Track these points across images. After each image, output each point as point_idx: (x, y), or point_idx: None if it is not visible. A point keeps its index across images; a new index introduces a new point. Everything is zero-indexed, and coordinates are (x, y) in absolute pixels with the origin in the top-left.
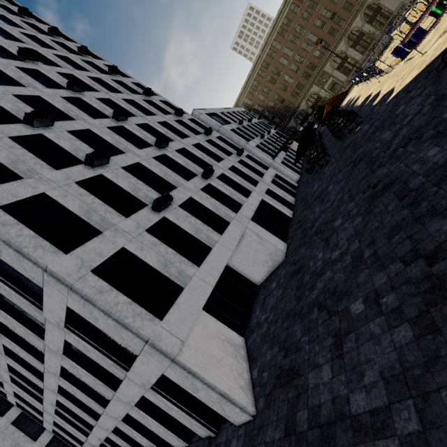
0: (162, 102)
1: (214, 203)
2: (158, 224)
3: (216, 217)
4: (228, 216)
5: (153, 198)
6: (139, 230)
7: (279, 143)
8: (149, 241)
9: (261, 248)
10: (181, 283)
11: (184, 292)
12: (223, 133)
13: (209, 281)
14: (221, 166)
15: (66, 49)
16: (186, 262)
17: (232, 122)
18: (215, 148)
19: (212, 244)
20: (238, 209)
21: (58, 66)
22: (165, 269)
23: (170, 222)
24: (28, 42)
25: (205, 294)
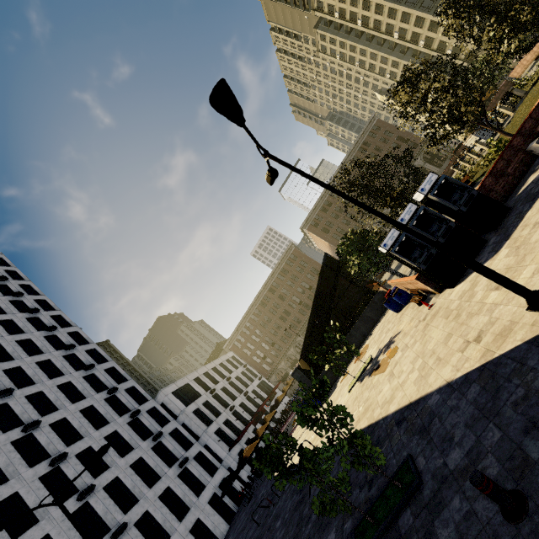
0: (129, 388)
1: None
2: None
3: None
4: None
5: None
6: None
7: (253, 408)
8: None
9: None
10: None
11: None
12: (184, 417)
13: None
14: (151, 495)
15: (56, 339)
16: None
17: (202, 393)
18: (158, 458)
19: None
20: None
21: (33, 381)
22: None
23: None
24: (18, 354)
25: None
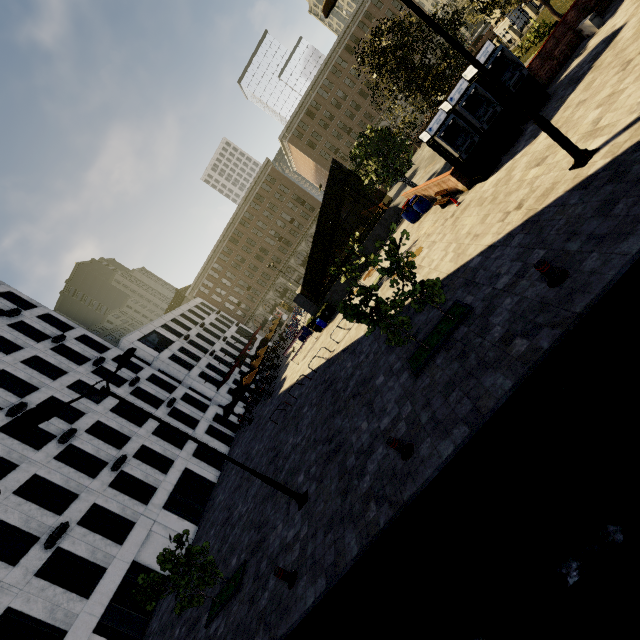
0: (79, 337)
1: (121, 501)
2: (51, 557)
3: (122, 519)
4: (135, 514)
5: (48, 525)
6: (27, 577)
7: (235, 352)
8: (38, 587)
9: (168, 542)
10: (67, 626)
11: (67, 636)
12: (159, 363)
13: (96, 612)
14: (143, 433)
15: None
16: (75, 598)
17: (175, 340)
18: (141, 402)
19: (109, 563)
20: (152, 493)
21: None
22: (51, 616)
23: (64, 550)
24: None
25: (90, 629)
